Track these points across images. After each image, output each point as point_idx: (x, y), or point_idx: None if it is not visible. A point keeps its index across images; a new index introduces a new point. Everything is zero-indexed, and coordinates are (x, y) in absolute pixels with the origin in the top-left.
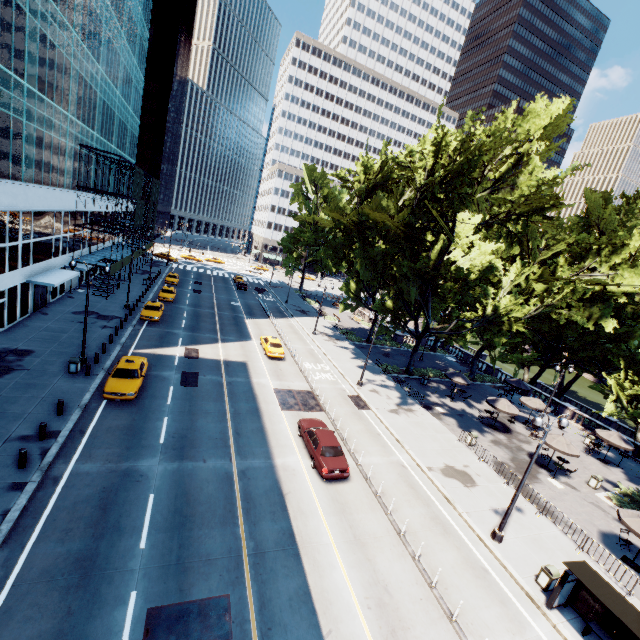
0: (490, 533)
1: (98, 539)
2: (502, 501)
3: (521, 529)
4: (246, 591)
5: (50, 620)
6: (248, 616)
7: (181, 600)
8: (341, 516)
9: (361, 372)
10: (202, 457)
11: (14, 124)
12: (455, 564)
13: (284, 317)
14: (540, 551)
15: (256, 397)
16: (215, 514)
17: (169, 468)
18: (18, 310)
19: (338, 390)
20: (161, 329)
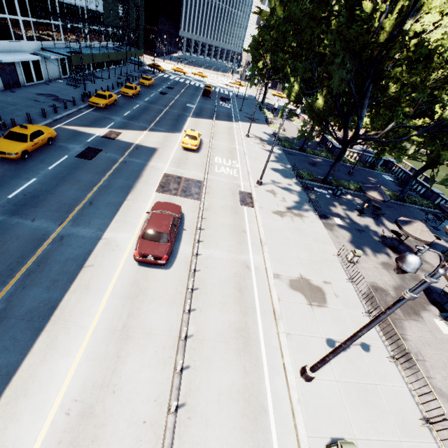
0: (302, 366)
1: None
2: (348, 332)
3: (352, 372)
4: None
5: None
6: None
7: None
8: (128, 301)
9: (271, 173)
10: (34, 216)
11: None
12: (226, 390)
13: (229, 121)
14: (361, 407)
15: (139, 177)
16: None
17: None
18: None
19: (232, 185)
20: (102, 114)
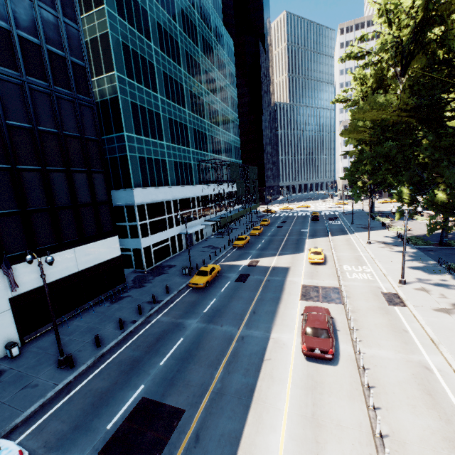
0: None
1: (146, 353)
2: None
3: None
4: (196, 413)
5: (109, 383)
6: (187, 430)
7: (159, 400)
8: (308, 392)
9: (412, 272)
10: (221, 323)
11: (162, 162)
12: None
13: (344, 234)
14: None
15: (283, 290)
16: (208, 358)
17: (199, 326)
18: (177, 247)
19: (371, 287)
20: (242, 251)
